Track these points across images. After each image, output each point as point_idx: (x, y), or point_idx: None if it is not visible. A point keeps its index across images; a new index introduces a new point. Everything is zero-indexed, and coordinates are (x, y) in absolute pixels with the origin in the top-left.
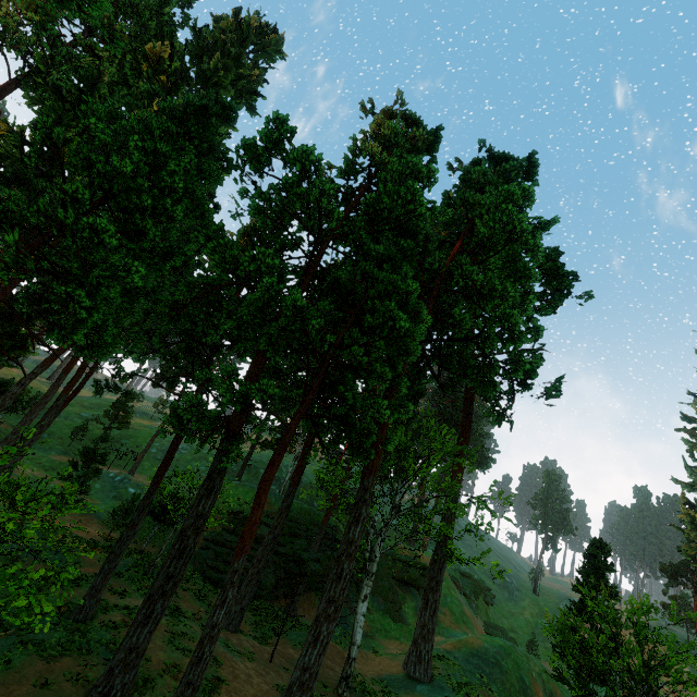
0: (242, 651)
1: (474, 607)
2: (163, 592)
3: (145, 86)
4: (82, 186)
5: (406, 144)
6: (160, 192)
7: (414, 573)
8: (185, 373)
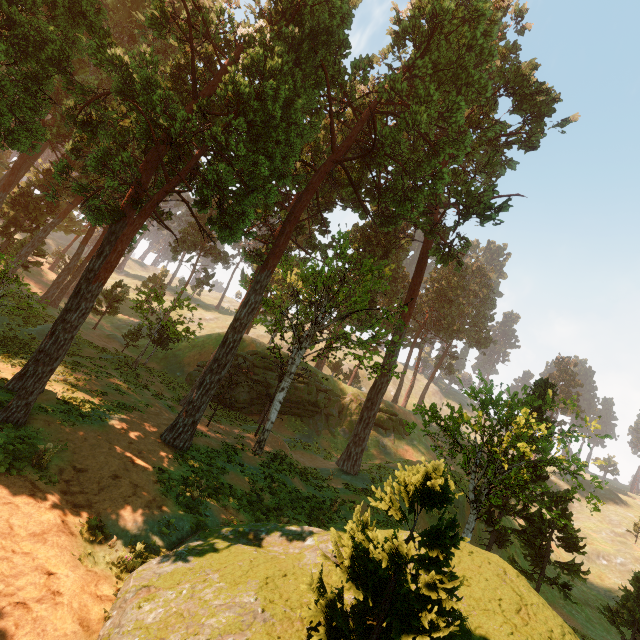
0: None
1: (447, 457)
2: (63, 320)
3: None
4: None
5: None
6: None
7: (382, 416)
8: (193, 245)
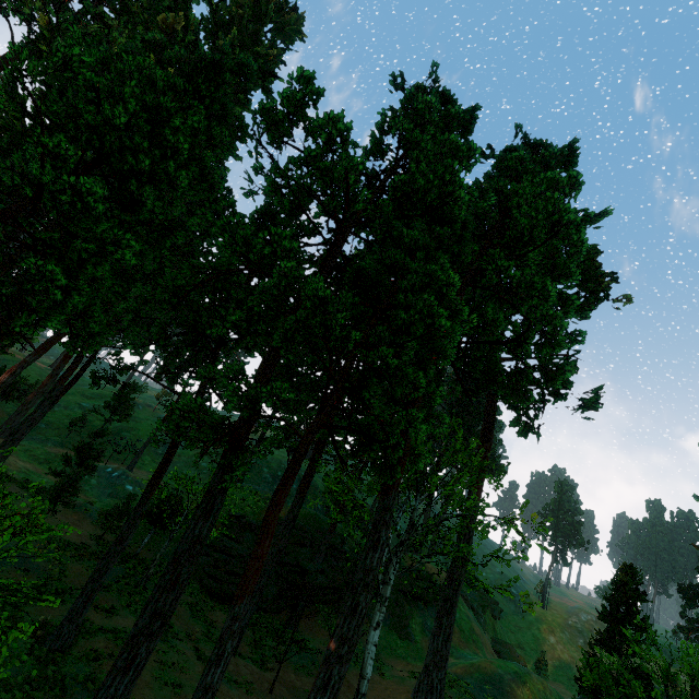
0: (239, 681)
1: (482, 622)
2: (149, 633)
3: (150, 35)
4: (65, 140)
5: (440, 123)
6: (163, 157)
7: (422, 586)
8: (189, 366)
